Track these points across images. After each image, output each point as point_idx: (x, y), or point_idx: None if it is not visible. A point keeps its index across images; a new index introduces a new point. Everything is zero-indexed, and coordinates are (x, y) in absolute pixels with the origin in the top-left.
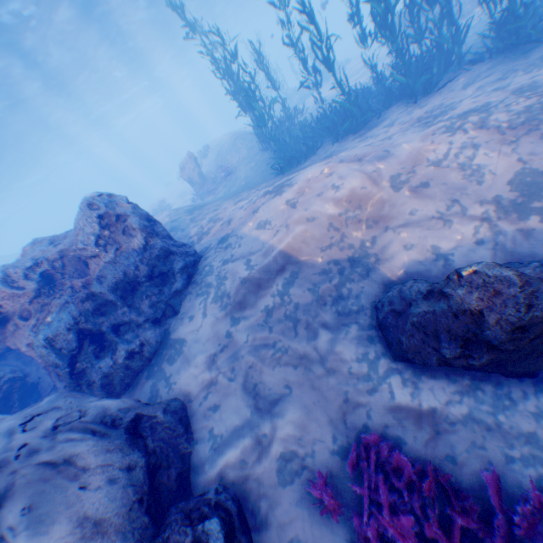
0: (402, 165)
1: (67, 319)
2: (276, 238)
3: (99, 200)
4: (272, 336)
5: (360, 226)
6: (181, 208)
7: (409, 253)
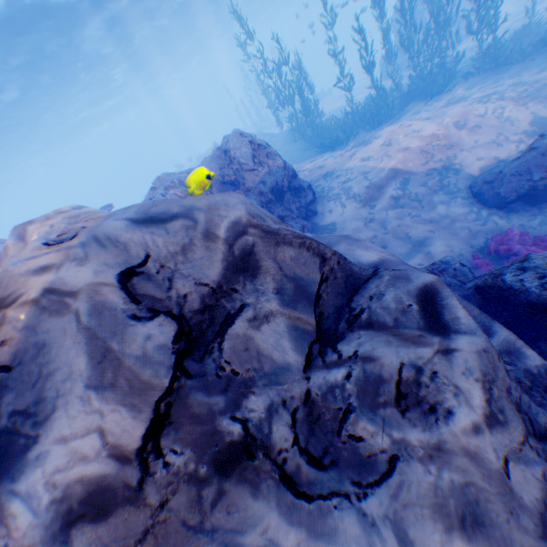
0: (459, 119)
1: (256, 202)
2: (382, 163)
3: (246, 134)
4: (405, 210)
5: (443, 150)
6: None
7: (479, 161)
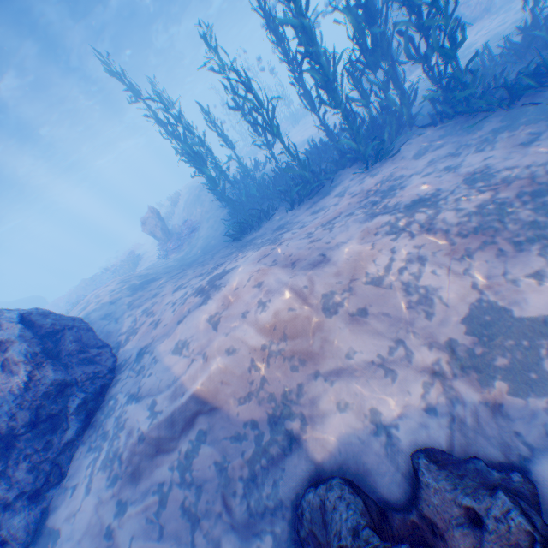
0: (338, 278)
1: None
2: (189, 372)
3: None
4: (164, 547)
5: (285, 366)
6: (130, 279)
7: (344, 417)
